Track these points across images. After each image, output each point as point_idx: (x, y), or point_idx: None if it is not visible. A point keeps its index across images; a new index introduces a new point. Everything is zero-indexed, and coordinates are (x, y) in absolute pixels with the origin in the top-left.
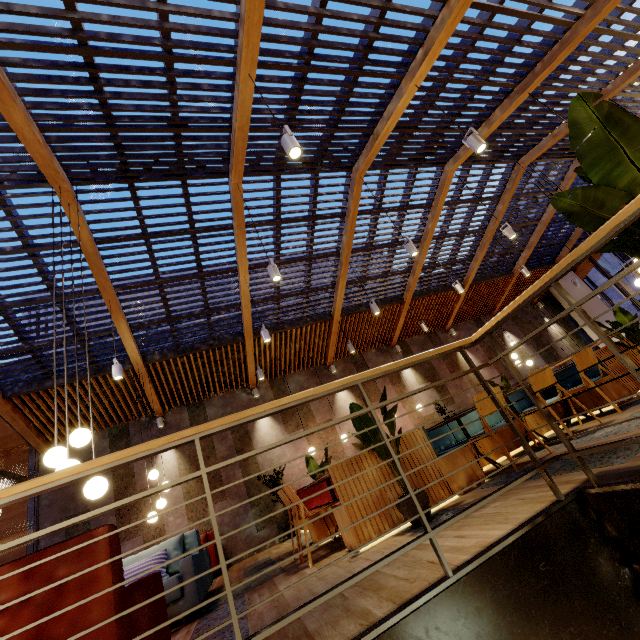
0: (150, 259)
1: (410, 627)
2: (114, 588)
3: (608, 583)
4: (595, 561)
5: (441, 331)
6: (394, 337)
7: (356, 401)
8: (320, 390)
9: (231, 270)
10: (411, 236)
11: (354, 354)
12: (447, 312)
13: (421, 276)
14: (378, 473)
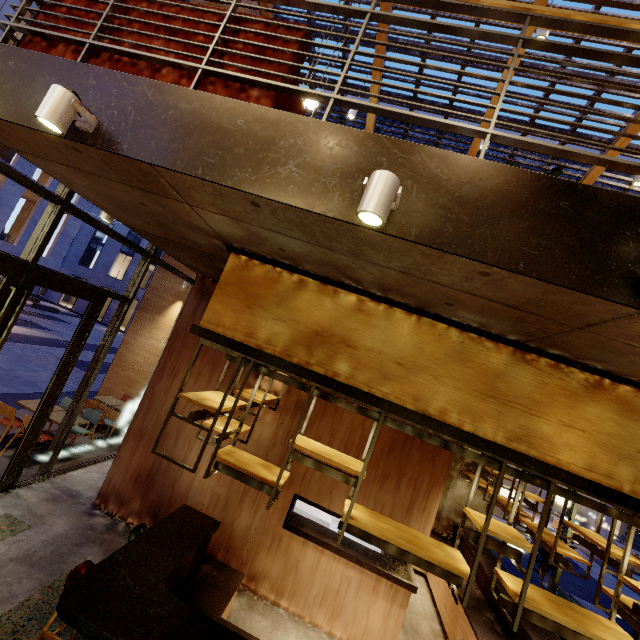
0: (431, 12)
1: (426, 152)
2: (297, 39)
3: (617, 256)
4: (623, 240)
5: None
6: None
7: None
8: (488, 1)
9: (500, 61)
10: None
11: None
12: None
13: None
14: None
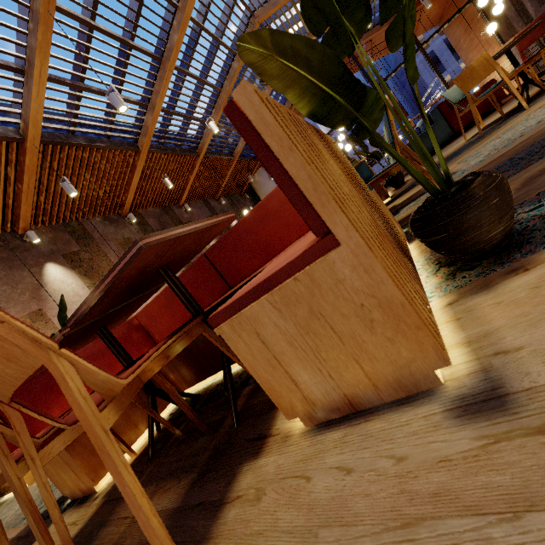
0: None
1: None
2: None
3: None
4: None
5: (176, 206)
6: (126, 202)
7: (82, 280)
8: None
9: None
10: (151, 43)
11: (68, 221)
12: (182, 184)
13: (159, 121)
14: (344, 176)
